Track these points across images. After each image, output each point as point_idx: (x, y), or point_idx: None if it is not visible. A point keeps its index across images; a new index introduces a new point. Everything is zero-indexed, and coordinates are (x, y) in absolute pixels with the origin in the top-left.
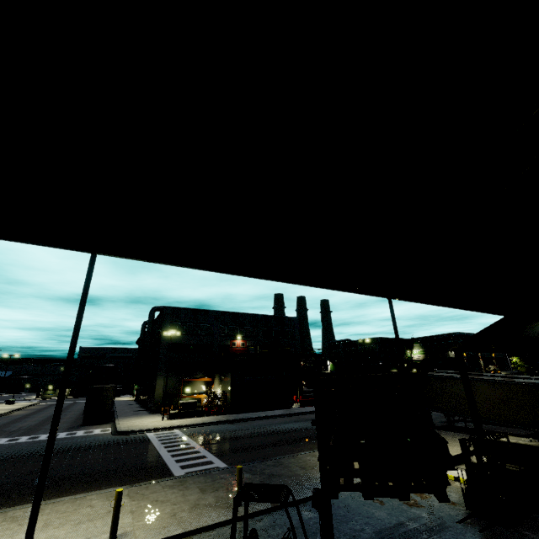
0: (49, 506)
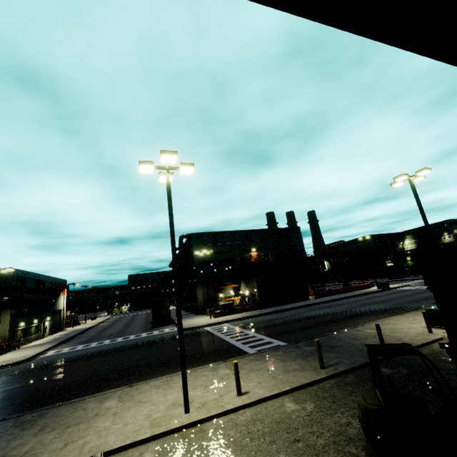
0: (174, 378)
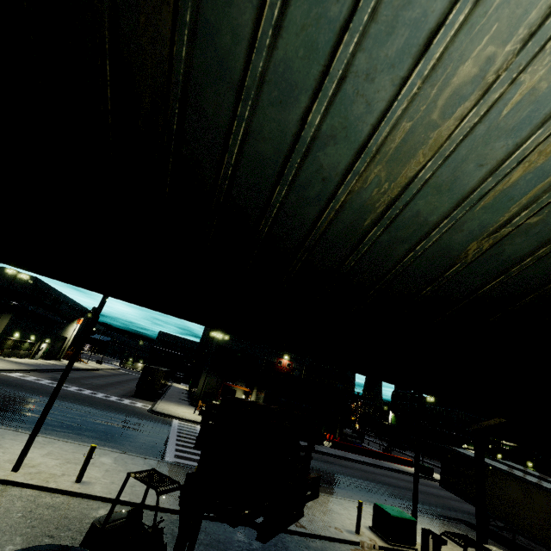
0: (60, 443)
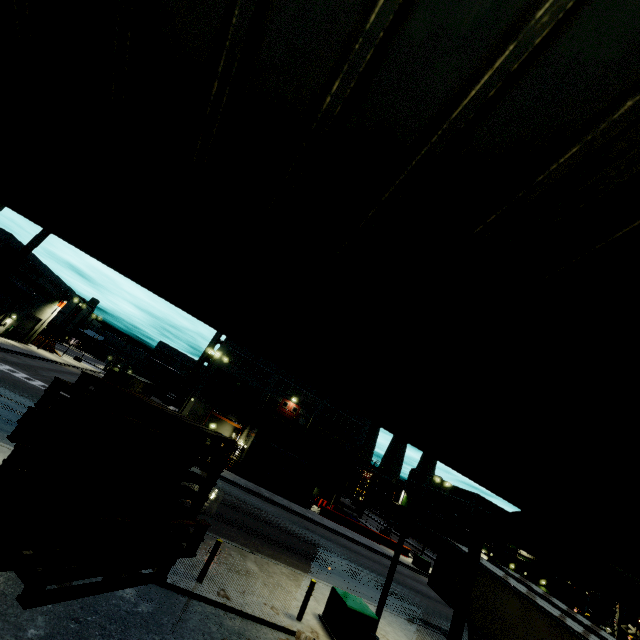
0: None
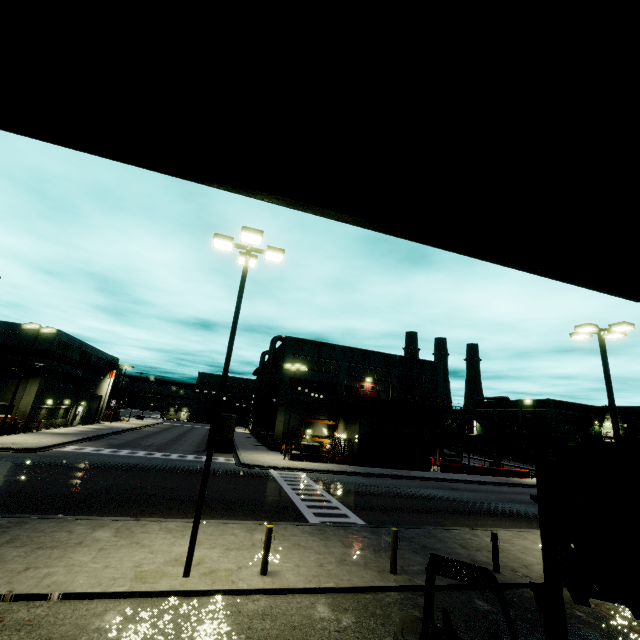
0: None
